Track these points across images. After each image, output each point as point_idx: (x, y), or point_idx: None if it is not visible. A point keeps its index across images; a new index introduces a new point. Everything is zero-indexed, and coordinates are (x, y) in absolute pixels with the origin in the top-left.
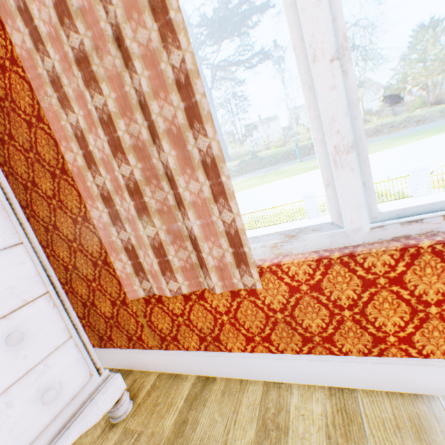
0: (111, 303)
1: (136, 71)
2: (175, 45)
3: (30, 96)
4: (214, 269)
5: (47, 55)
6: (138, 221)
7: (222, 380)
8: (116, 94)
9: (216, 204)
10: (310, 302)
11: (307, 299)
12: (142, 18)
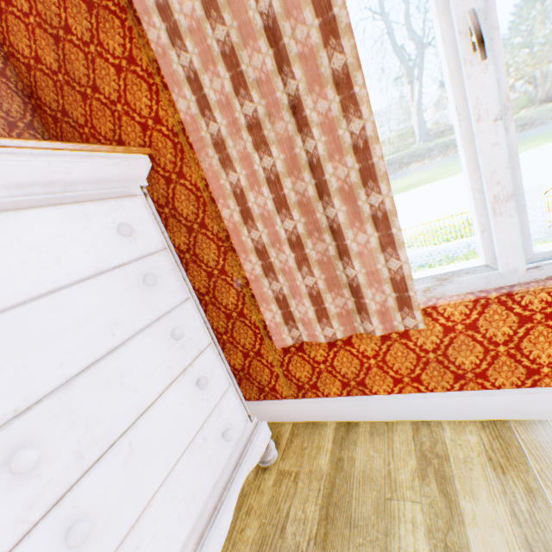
0: (243, 355)
1: (313, 137)
2: (356, 115)
3: (172, 154)
4: (375, 313)
5: (213, 120)
6: (297, 272)
7: (365, 423)
8: (284, 156)
9: (383, 253)
10: (464, 341)
11: (461, 338)
12: (324, 91)
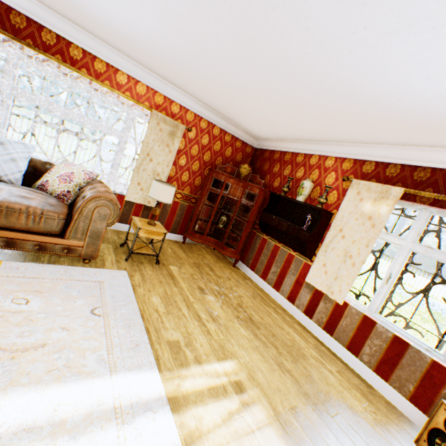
0: None
1: None
2: None
3: None
4: None
5: None
6: None
7: None
8: None
9: None
10: None
11: None
12: None
